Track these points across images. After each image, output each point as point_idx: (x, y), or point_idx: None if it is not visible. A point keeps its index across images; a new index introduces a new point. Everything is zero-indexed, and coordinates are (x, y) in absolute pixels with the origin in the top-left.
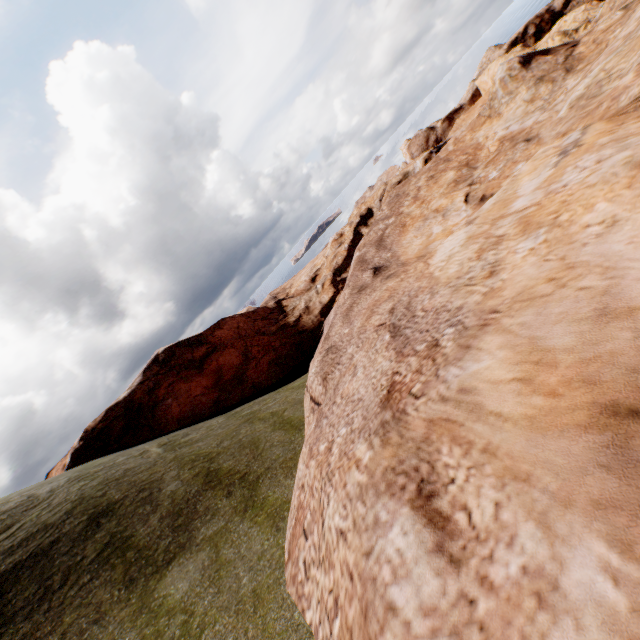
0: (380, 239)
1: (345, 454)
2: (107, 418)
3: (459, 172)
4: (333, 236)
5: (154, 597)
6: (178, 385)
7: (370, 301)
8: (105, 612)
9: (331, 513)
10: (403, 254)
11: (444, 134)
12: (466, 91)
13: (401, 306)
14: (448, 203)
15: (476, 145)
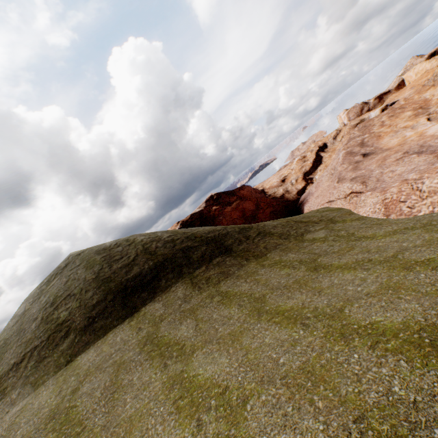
0: (361, 143)
1: (426, 171)
2: (192, 218)
3: (415, 111)
4: (298, 157)
5: (306, 239)
6: (224, 211)
7: (377, 158)
8: (280, 244)
9: (428, 183)
10: (384, 146)
11: (374, 107)
12: (393, 82)
13: (414, 148)
14: (413, 123)
15: (424, 100)
